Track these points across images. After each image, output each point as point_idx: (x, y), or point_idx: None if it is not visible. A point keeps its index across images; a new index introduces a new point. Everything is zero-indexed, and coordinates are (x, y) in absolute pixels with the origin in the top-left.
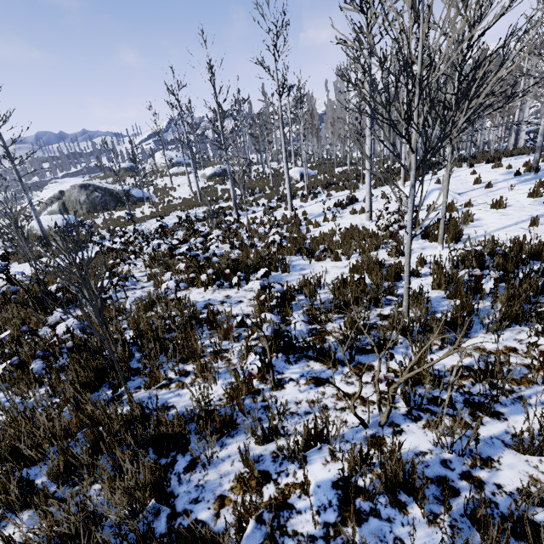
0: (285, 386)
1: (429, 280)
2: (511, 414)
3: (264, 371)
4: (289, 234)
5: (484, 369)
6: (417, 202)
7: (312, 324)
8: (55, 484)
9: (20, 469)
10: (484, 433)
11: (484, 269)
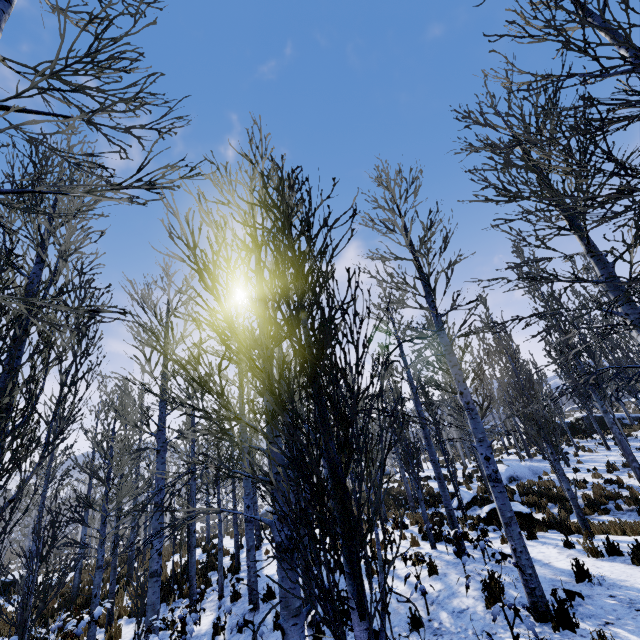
0: None
1: None
2: None
3: None
4: None
5: None
6: None
7: None
8: None
9: None
10: None
11: None
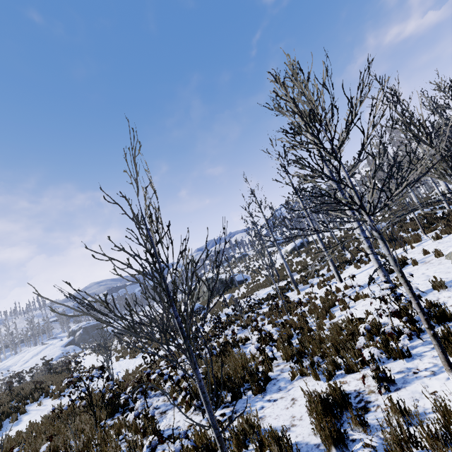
0: None
1: None
2: None
3: None
4: (305, 324)
5: None
6: None
7: None
8: None
9: None
10: None
11: None
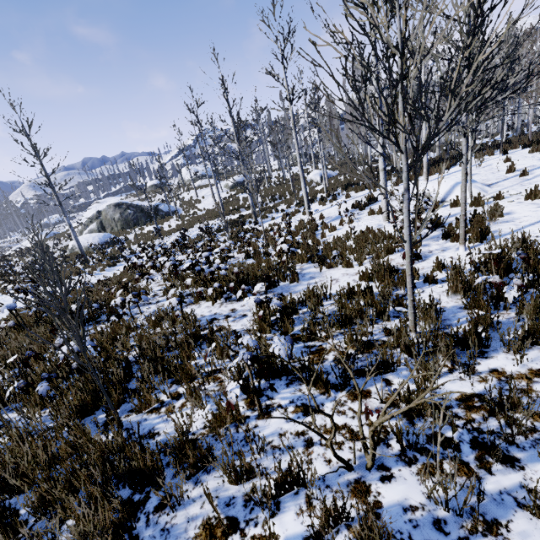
0: (272, 413)
1: (446, 286)
2: (529, 461)
3: (253, 396)
4: (303, 240)
5: (498, 400)
6: (440, 198)
7: (311, 340)
8: (34, 517)
9: (10, 497)
10: (493, 485)
11: (512, 272)
